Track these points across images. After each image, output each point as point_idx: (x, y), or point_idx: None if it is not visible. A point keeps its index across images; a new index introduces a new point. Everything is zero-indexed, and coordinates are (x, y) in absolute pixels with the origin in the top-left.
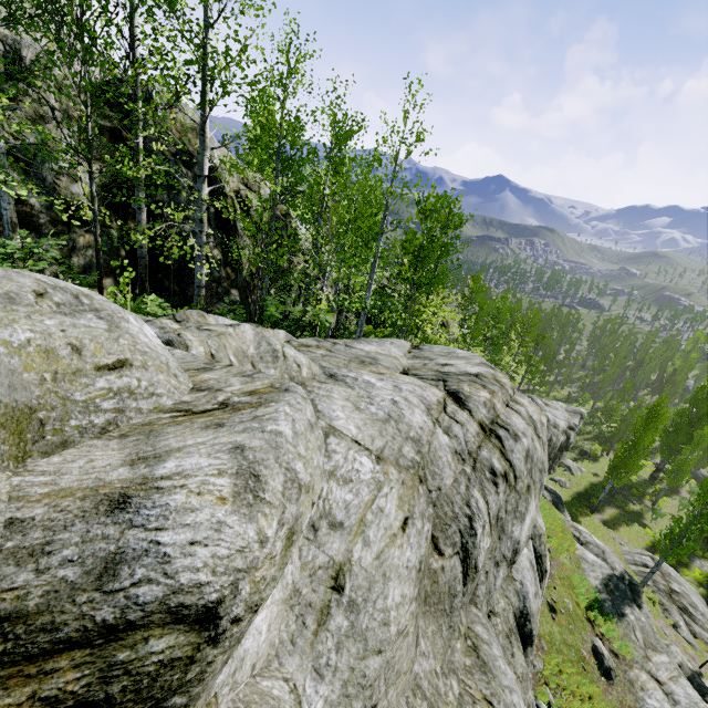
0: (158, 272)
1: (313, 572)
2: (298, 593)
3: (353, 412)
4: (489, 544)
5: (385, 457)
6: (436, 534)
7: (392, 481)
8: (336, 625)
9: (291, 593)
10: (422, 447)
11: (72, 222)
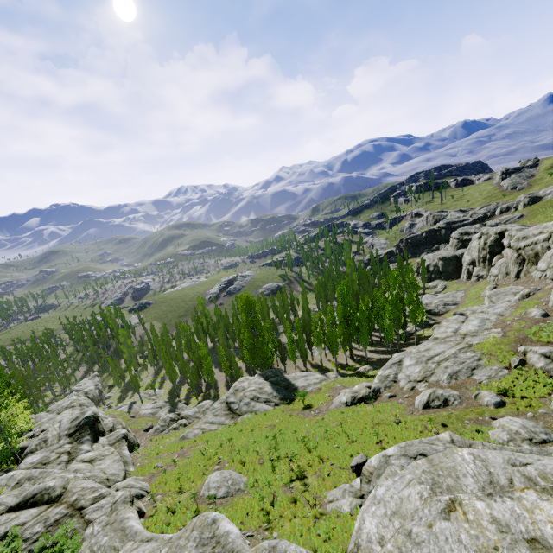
0: None
1: None
2: None
3: None
4: None
5: None
6: None
7: None
8: None
9: None
10: None
11: None
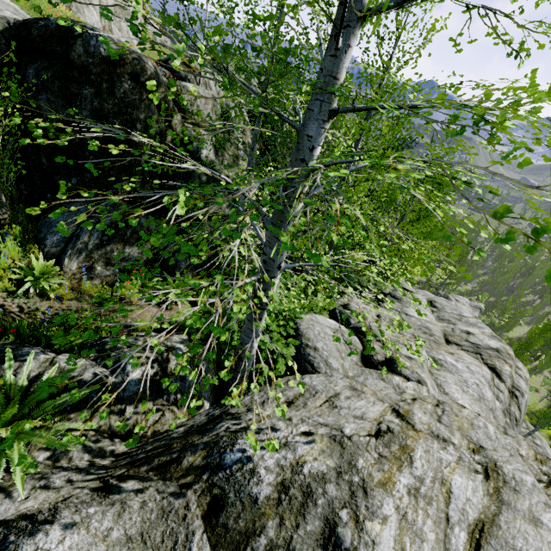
0: None
1: None
2: None
3: (462, 393)
4: None
5: None
6: None
7: None
8: None
9: None
10: (494, 413)
11: None
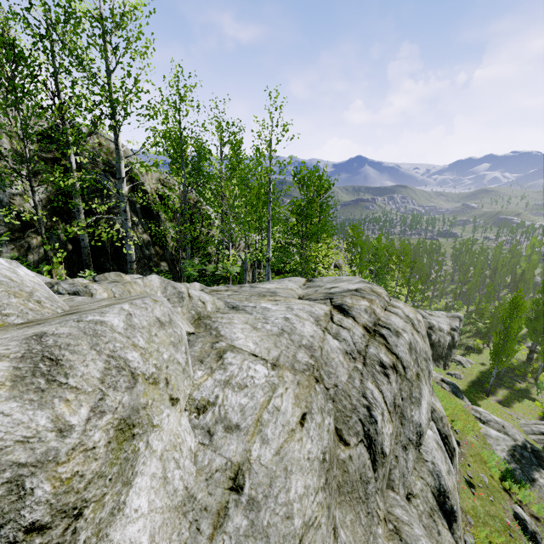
0: (100, 257)
1: (210, 476)
2: (192, 499)
3: (251, 331)
4: (392, 430)
5: (281, 364)
6: (339, 427)
7: (286, 383)
8: (234, 526)
9: (185, 500)
10: (314, 352)
11: (26, 229)
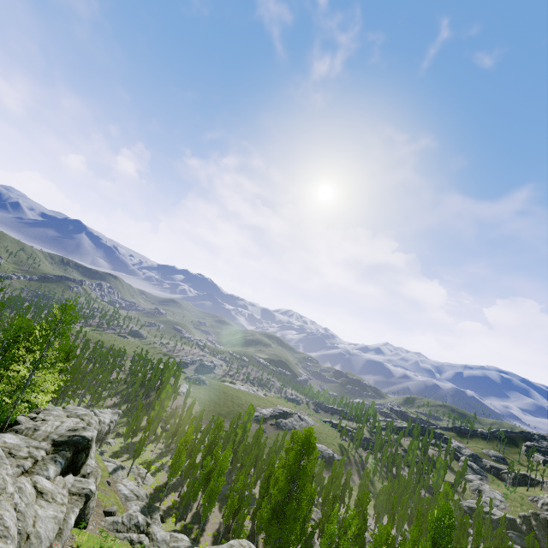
0: None
1: None
2: None
3: None
4: None
5: None
6: None
7: None
8: None
9: None
10: None
11: None
